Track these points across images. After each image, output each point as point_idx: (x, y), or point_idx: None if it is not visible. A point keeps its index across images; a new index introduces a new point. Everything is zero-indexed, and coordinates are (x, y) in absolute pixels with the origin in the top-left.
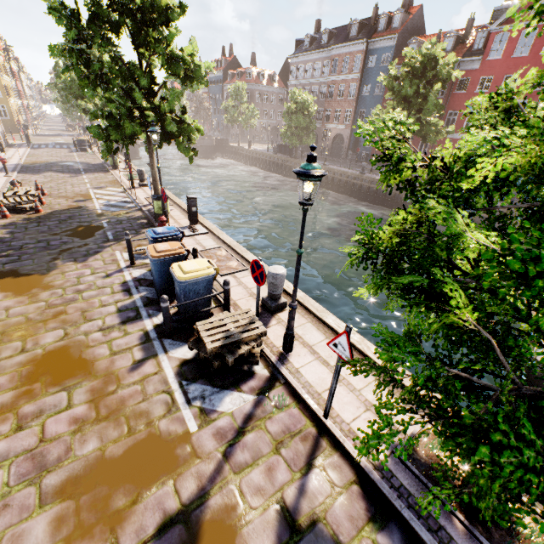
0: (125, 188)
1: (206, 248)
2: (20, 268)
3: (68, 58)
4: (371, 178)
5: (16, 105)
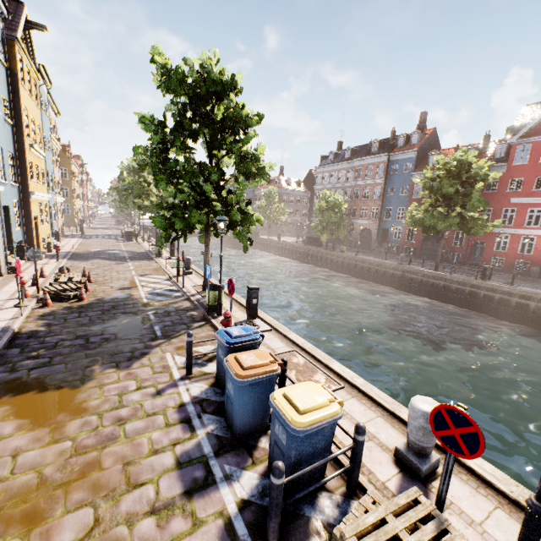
0: (170, 275)
1: (277, 352)
2: (49, 376)
3: (149, 156)
4: (414, 268)
5: (79, 205)
